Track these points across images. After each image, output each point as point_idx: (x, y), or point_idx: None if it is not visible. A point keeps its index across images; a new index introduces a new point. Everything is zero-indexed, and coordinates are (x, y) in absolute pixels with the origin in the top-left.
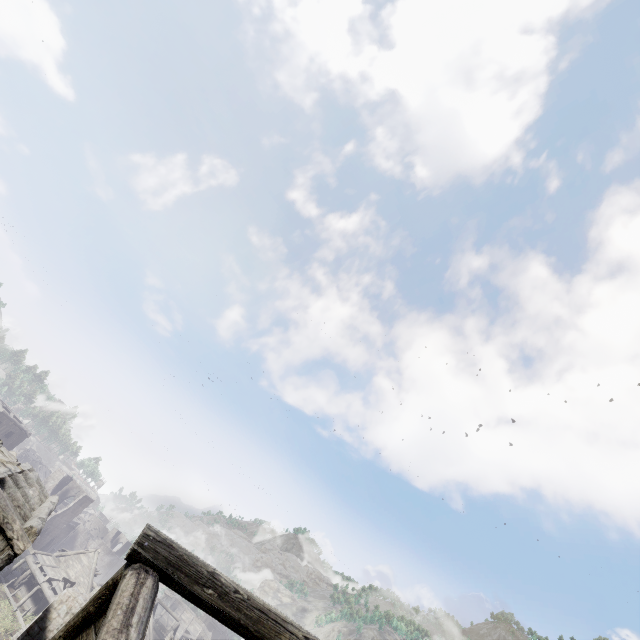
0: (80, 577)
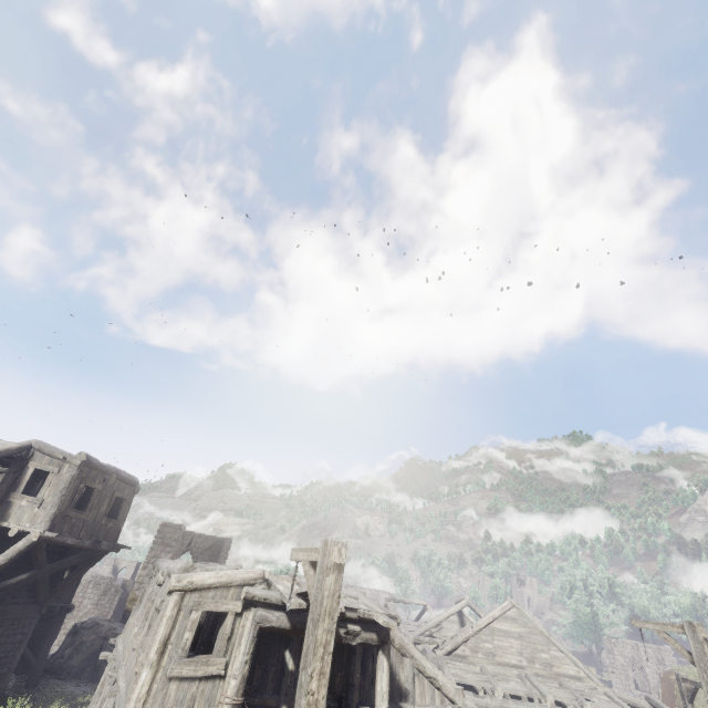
0: (537, 655)
